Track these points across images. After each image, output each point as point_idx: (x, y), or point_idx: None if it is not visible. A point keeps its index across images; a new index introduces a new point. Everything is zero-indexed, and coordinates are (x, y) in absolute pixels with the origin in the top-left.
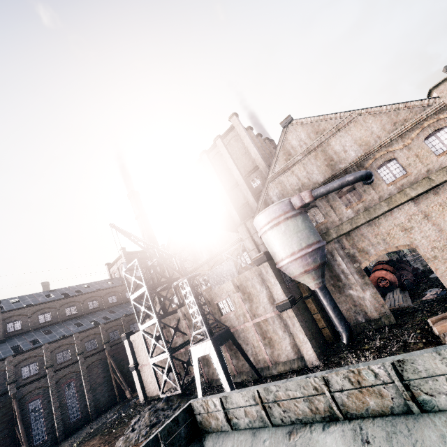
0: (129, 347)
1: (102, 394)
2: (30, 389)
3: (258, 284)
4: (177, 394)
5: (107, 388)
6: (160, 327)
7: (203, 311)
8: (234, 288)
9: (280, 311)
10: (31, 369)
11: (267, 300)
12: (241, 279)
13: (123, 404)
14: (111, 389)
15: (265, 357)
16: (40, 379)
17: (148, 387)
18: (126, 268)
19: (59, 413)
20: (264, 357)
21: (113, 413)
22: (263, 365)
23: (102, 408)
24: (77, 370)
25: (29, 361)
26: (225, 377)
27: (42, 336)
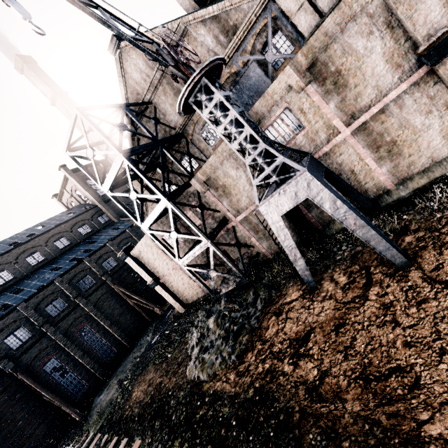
0: (136, 264)
1: (128, 322)
2: (33, 355)
3: (359, 38)
4: (241, 286)
5: (130, 315)
6: (177, 210)
7: (261, 136)
8: (299, 78)
9: (436, 62)
10: (18, 336)
11: (386, 64)
12: (315, 47)
13: (158, 321)
14: (135, 314)
15: (380, 181)
16: (39, 341)
17: (183, 295)
18: (67, 141)
19: (88, 359)
20: (377, 181)
21: (154, 336)
22: (375, 195)
23: (135, 333)
24: (84, 313)
25: (9, 330)
26: (361, 220)
27: (10, 298)
